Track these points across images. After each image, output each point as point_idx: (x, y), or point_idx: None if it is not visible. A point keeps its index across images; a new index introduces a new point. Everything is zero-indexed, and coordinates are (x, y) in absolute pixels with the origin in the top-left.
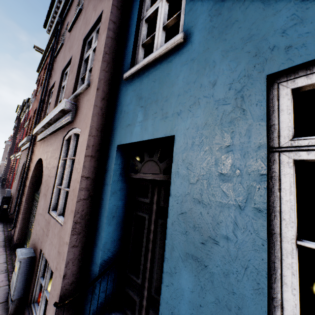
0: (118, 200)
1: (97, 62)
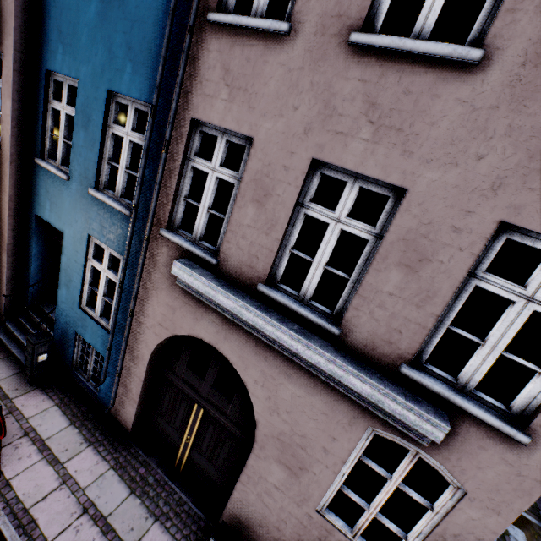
0: (42, 247)
1: (6, 130)
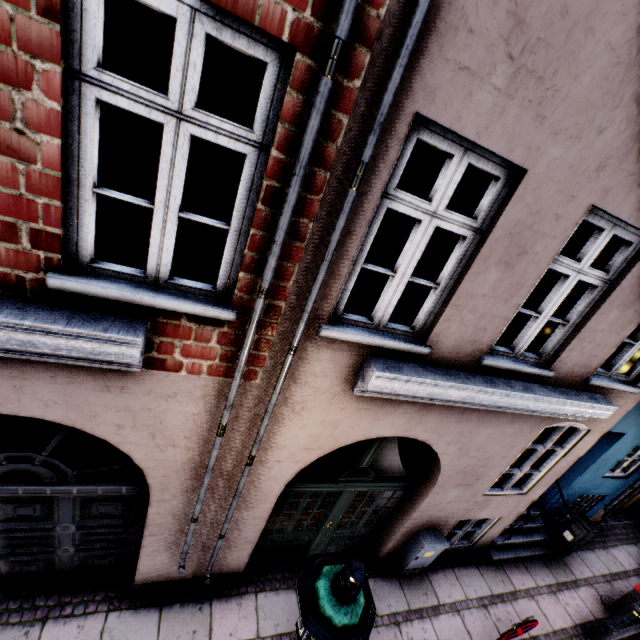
0: None
1: None
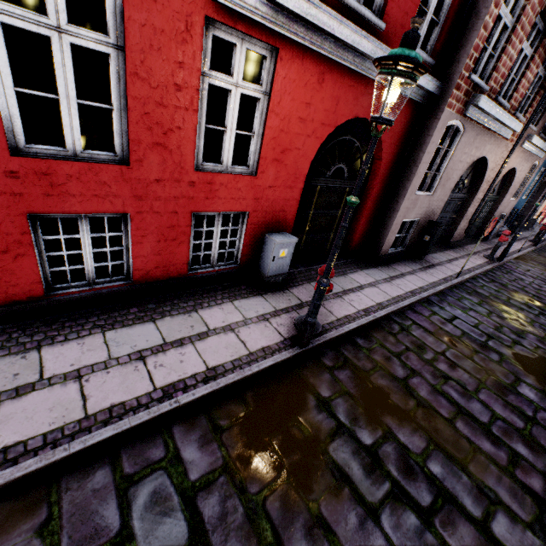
0: None
1: None
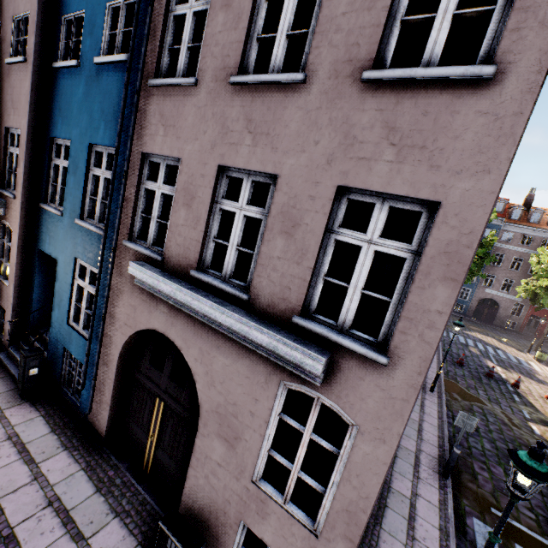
0: (43, 277)
1: (20, 184)
